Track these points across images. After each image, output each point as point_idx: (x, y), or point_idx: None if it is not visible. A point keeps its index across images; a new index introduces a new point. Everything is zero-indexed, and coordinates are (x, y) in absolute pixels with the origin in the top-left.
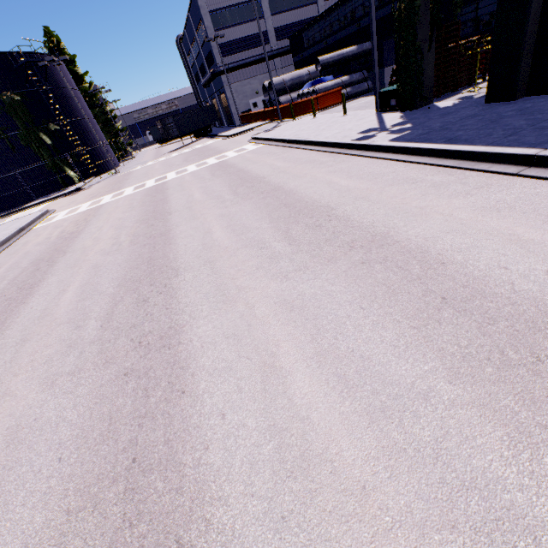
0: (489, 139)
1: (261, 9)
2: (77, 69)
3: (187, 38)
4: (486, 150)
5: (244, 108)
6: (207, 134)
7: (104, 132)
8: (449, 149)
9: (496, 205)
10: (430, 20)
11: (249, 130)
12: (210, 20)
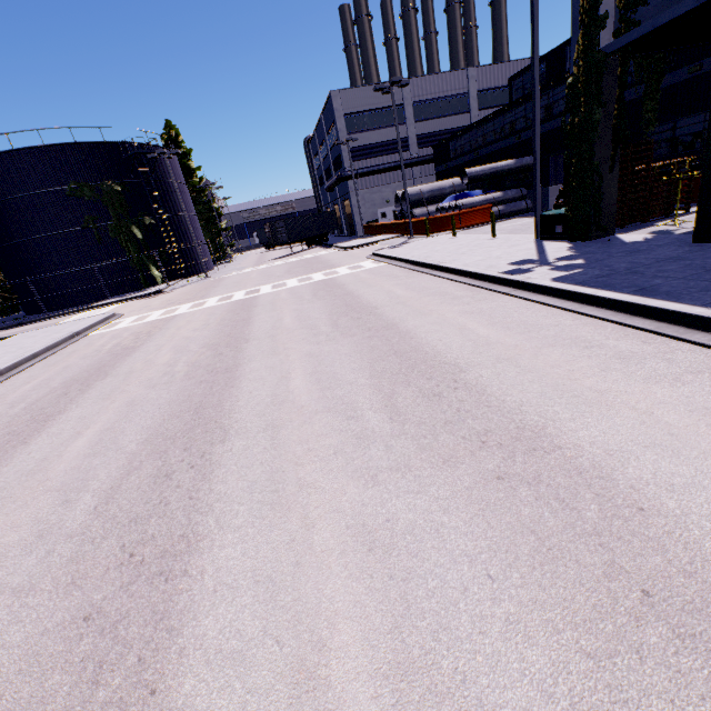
0: (705, 297)
1: (404, 115)
2: (190, 163)
3: (316, 140)
4: (704, 313)
5: (370, 217)
6: (322, 243)
7: (205, 230)
8: (642, 303)
9: None
10: (612, 138)
11: (372, 243)
12: (344, 123)
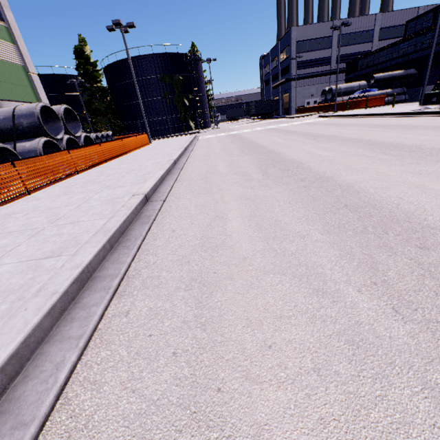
0: None
1: (331, 43)
2: None
3: (269, 57)
4: None
5: (300, 104)
6: (270, 117)
7: None
8: None
9: None
10: None
11: (309, 115)
12: (295, 46)
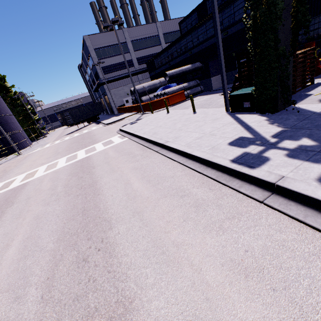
0: None
1: (127, 48)
2: (6, 84)
3: (83, 65)
4: None
5: (120, 103)
6: (96, 120)
7: (24, 121)
8: None
9: None
10: (292, 25)
11: (121, 119)
12: (95, 53)
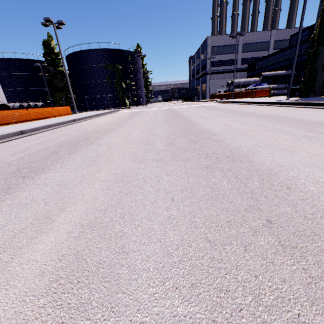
0: None
1: (237, 49)
2: (143, 62)
3: (195, 57)
4: None
5: (213, 92)
6: (190, 100)
7: None
8: (314, 102)
9: (323, 113)
10: None
11: (214, 100)
12: (210, 50)
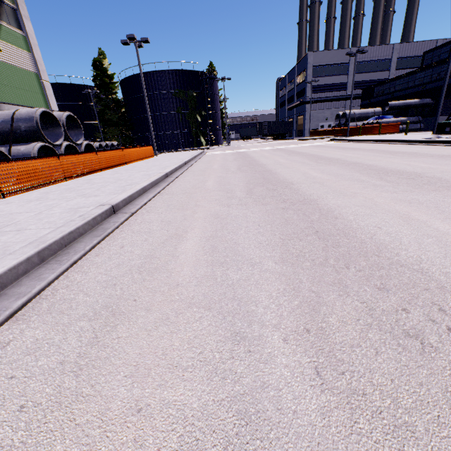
0: None
1: (347, 69)
2: None
3: (286, 80)
4: None
5: (314, 127)
6: (283, 138)
7: None
8: None
9: None
10: None
11: (321, 138)
12: (311, 71)
